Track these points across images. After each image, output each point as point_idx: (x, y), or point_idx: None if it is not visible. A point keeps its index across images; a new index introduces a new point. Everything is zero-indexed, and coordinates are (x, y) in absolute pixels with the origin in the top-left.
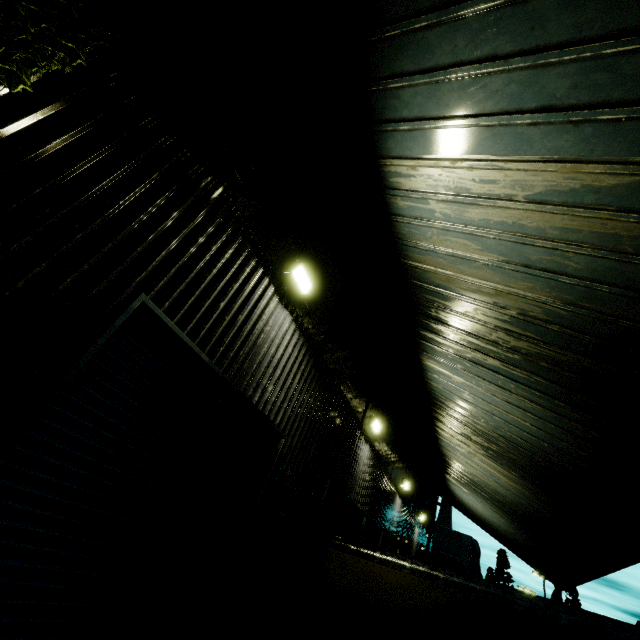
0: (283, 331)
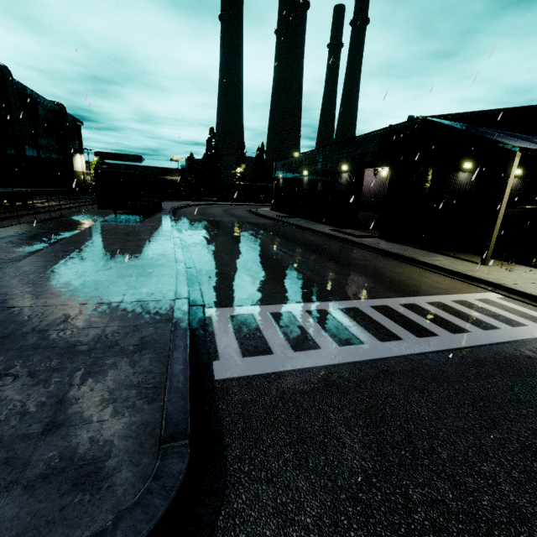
0: (466, 177)
